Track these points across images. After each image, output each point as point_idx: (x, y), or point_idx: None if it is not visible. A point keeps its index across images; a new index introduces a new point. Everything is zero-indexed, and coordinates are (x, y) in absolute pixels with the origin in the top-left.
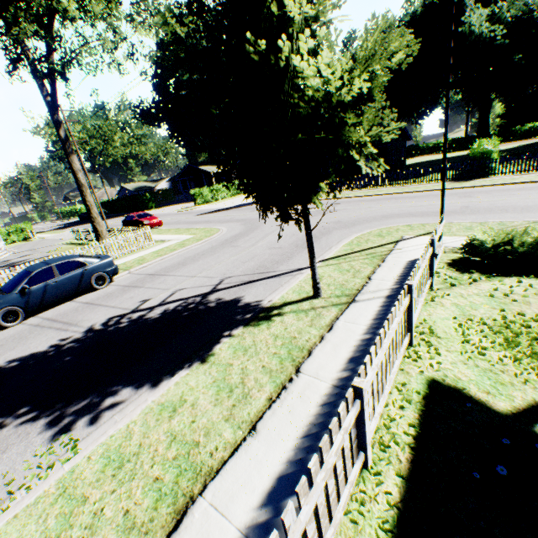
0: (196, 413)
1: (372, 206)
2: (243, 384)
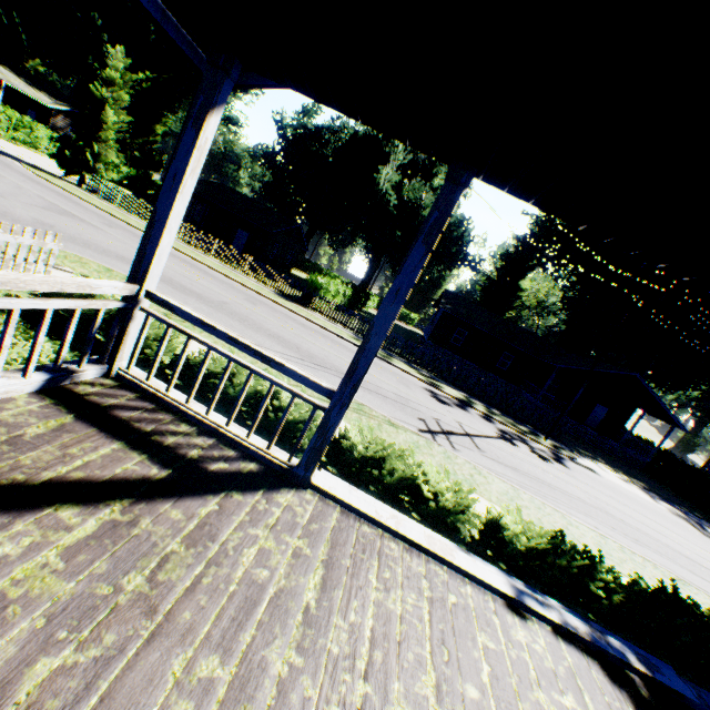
0: None
1: None
2: None
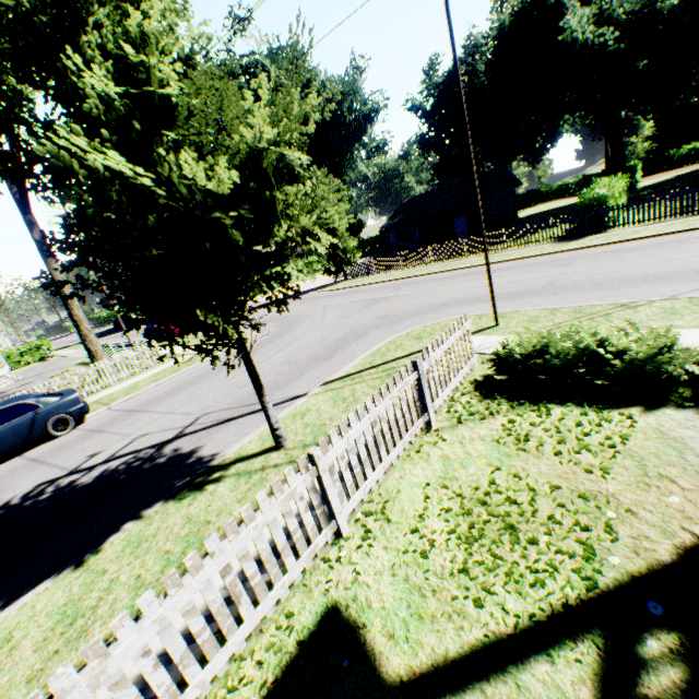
0: (6, 664)
1: (441, 287)
2: (94, 610)
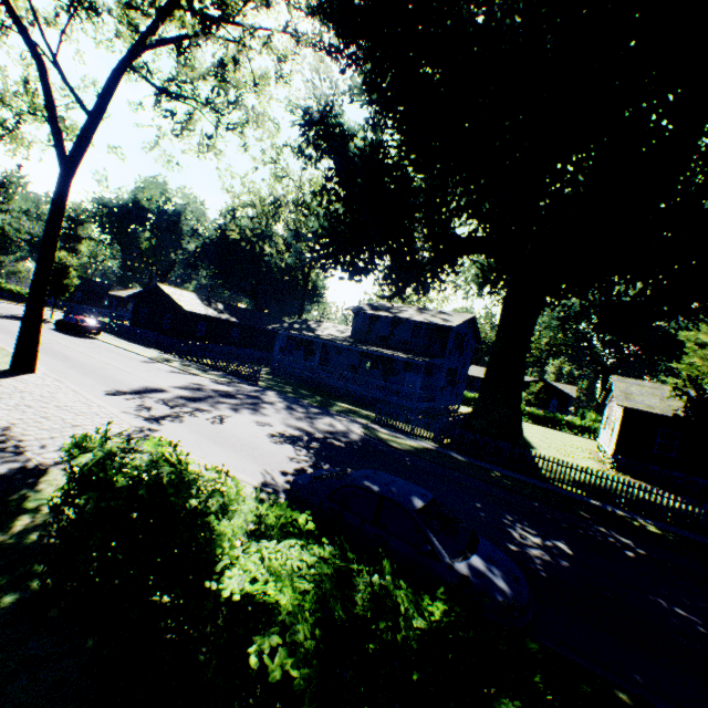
0: None
1: None
2: None
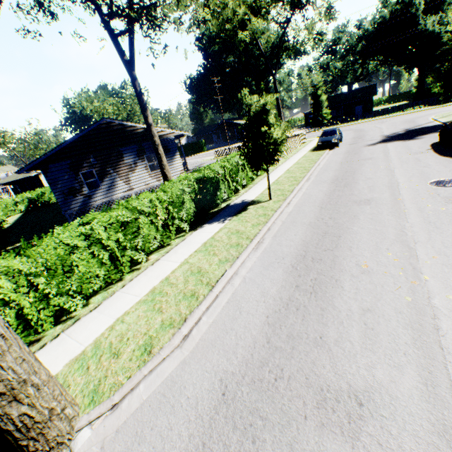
0: None
1: (409, 116)
2: None
